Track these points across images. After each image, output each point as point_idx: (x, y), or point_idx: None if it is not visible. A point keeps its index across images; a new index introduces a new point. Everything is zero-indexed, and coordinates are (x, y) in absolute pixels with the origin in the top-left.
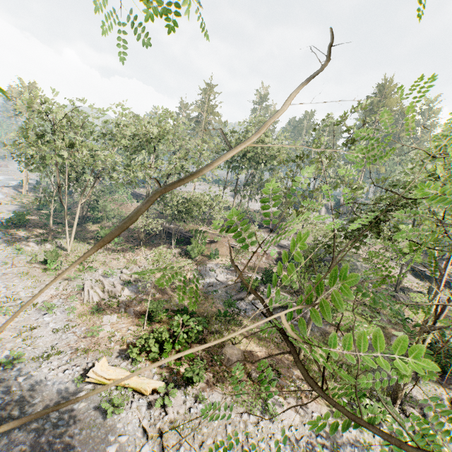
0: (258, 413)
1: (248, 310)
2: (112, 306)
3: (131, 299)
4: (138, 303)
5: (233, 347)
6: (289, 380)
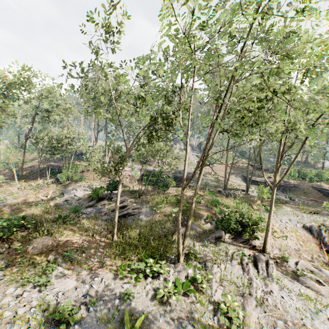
0: (31, 286)
1: (92, 213)
2: None
3: None
4: None
5: (46, 237)
6: (91, 256)
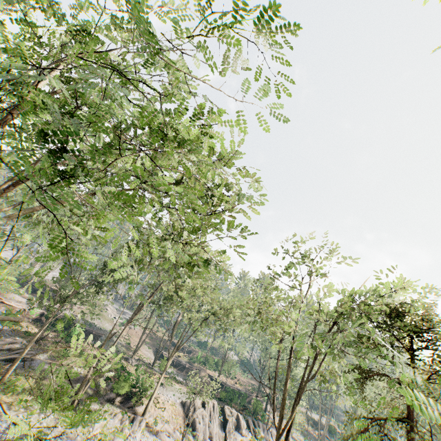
0: None
1: None
2: None
3: None
4: None
5: None
6: None
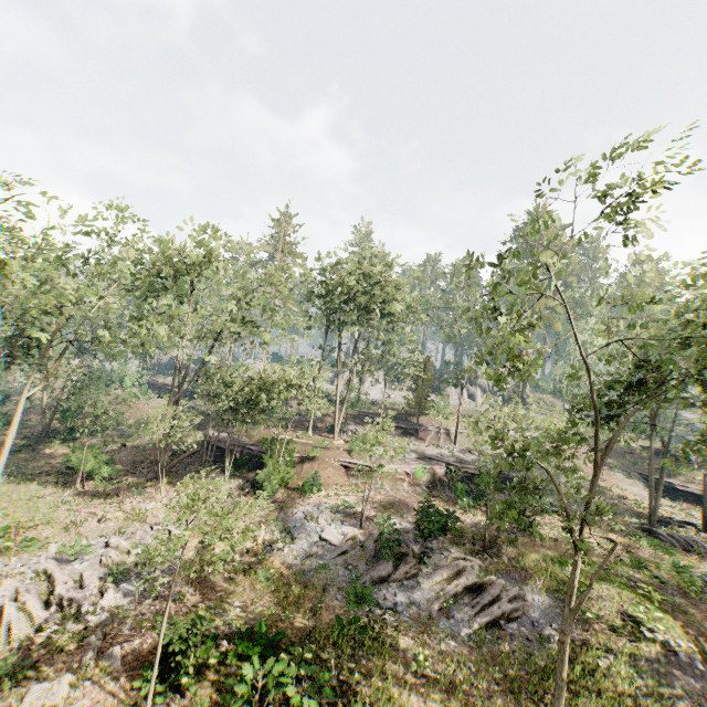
0: None
1: (402, 606)
2: (64, 646)
3: (120, 618)
4: (139, 626)
5: None
6: None
